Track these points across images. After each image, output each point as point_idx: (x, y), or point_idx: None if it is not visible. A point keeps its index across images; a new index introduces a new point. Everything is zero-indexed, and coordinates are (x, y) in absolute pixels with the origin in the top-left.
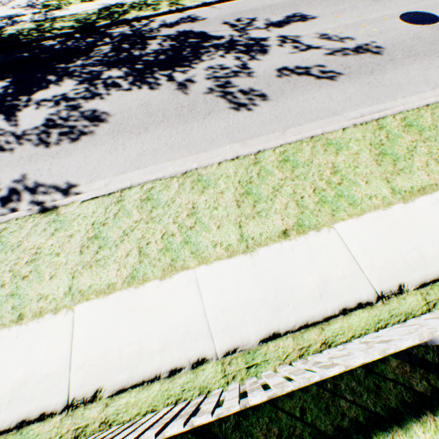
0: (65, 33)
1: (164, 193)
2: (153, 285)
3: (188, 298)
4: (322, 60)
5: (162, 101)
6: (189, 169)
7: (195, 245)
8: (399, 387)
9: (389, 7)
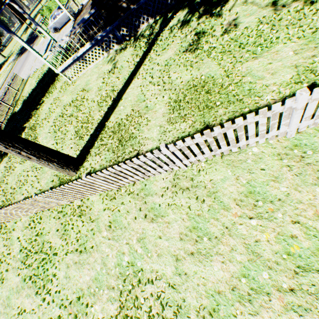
0: (30, 37)
1: None
2: None
3: None
4: None
5: None
6: None
7: None
8: None
9: None
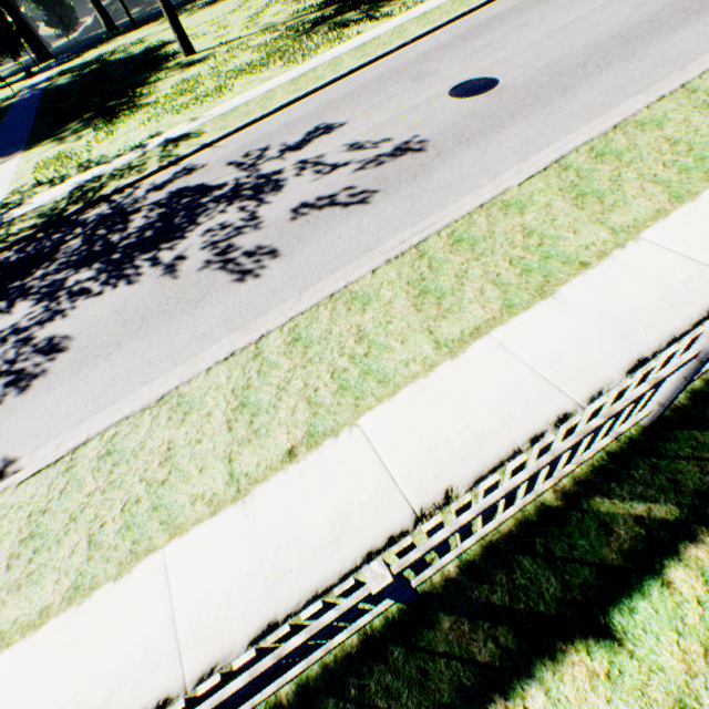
0: (24, 237)
1: (131, 437)
2: (105, 591)
3: (152, 599)
4: (352, 179)
5: (143, 298)
6: (168, 390)
7: (168, 508)
8: (455, 663)
9: (436, 84)
